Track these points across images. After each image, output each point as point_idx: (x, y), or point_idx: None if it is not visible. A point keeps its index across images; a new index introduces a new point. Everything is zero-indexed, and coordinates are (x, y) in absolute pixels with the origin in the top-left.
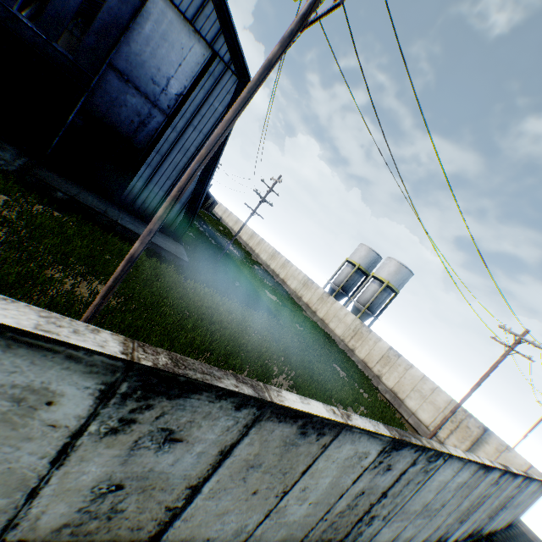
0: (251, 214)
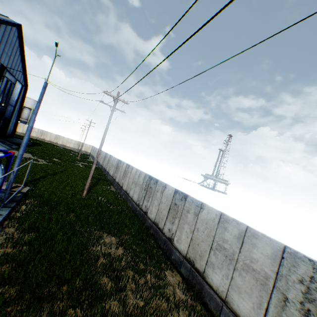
0: None
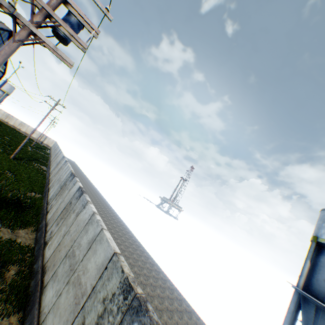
0: None
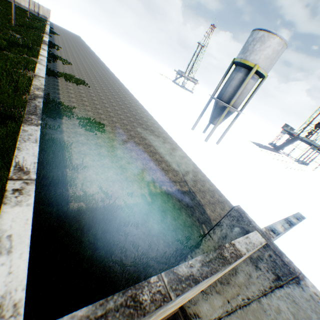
0: None
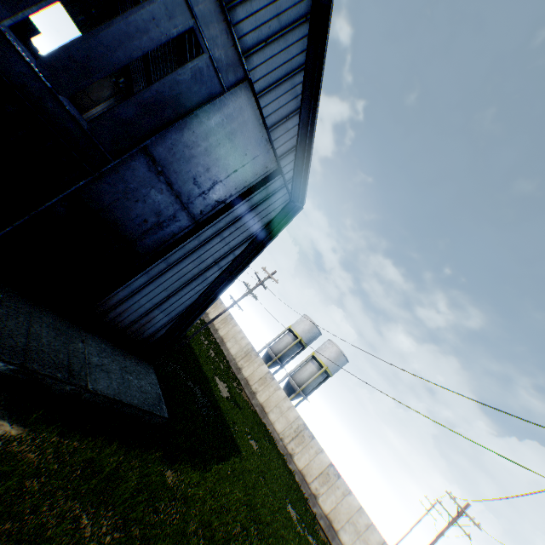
0: (231, 305)
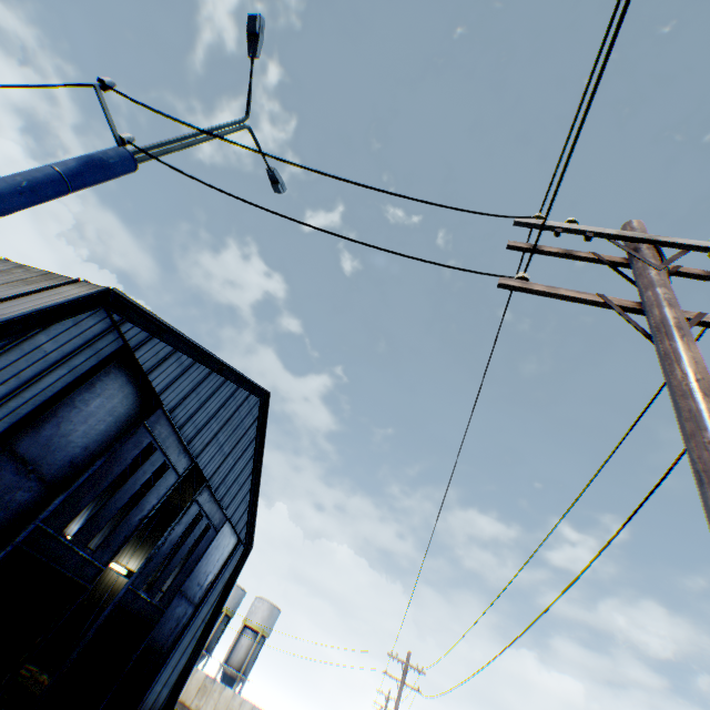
0: None
